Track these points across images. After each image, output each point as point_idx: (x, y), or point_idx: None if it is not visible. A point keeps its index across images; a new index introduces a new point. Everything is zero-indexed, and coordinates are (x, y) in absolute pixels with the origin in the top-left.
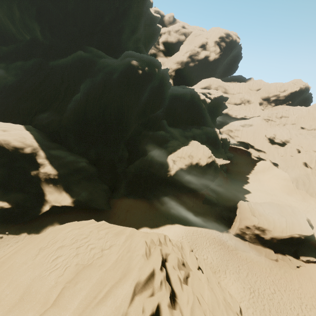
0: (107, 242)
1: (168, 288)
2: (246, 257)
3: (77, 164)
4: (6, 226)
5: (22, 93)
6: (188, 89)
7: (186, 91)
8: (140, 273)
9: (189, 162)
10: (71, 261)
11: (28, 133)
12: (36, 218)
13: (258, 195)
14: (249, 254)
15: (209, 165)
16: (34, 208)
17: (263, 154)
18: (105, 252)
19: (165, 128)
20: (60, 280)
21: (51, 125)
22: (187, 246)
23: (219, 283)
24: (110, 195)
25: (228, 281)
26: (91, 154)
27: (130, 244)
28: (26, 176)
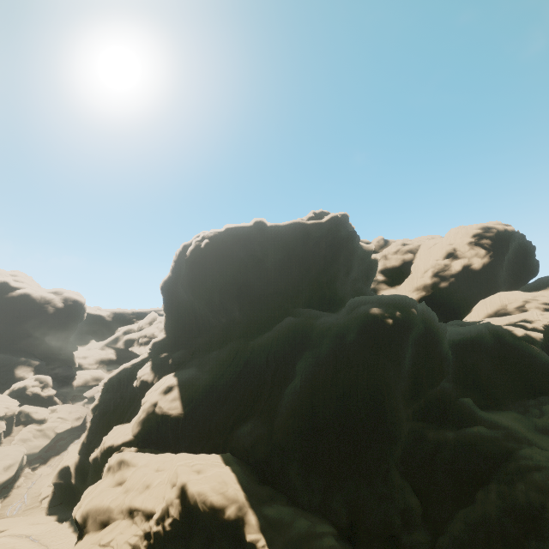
0: None
1: None
2: None
3: (318, 542)
4: None
5: (216, 395)
6: (480, 325)
7: (478, 330)
8: None
9: None
10: None
11: (229, 471)
12: None
13: None
14: None
15: None
16: None
17: None
18: None
19: (477, 416)
20: None
21: (257, 447)
22: None
23: None
24: None
25: None
26: (336, 508)
27: None
28: None
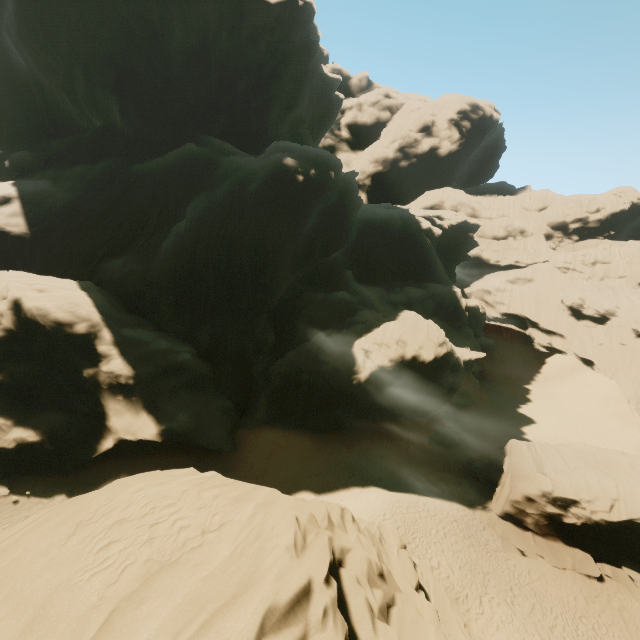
0: (215, 515)
1: (341, 625)
2: (529, 569)
3: (174, 356)
4: (28, 480)
5: (81, 222)
6: (397, 210)
7: (392, 214)
8: (278, 587)
9: (399, 354)
10: (137, 553)
11: (84, 296)
12: (86, 464)
13: (553, 429)
14: (534, 560)
15: (440, 360)
16: (84, 444)
17: (560, 340)
18: (210, 536)
19: (349, 285)
20: (110, 594)
21: (128, 281)
22: (393, 535)
23: (467, 627)
24: (237, 421)
25: (487, 623)
26: (201, 337)
27: (263, 522)
28: (74, 379)
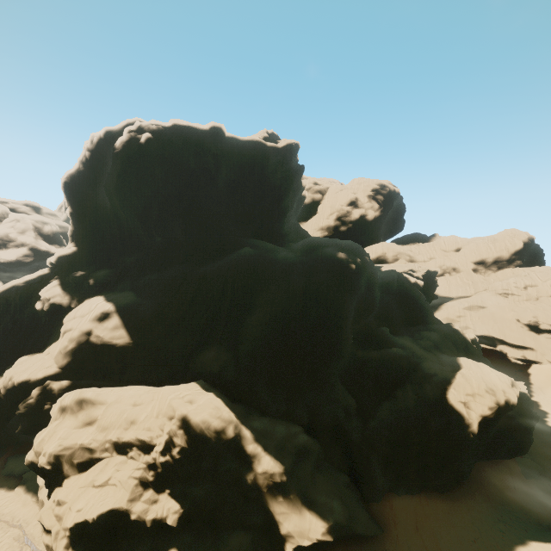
0: None
1: None
2: None
3: (296, 439)
4: None
5: (168, 323)
6: (392, 272)
7: (393, 276)
8: None
9: (493, 401)
10: None
11: (215, 397)
12: None
13: None
14: None
15: (518, 399)
16: None
17: (531, 352)
18: None
19: (392, 340)
20: None
21: (226, 371)
22: None
23: None
24: (361, 495)
25: None
26: (299, 413)
27: None
28: (240, 488)
